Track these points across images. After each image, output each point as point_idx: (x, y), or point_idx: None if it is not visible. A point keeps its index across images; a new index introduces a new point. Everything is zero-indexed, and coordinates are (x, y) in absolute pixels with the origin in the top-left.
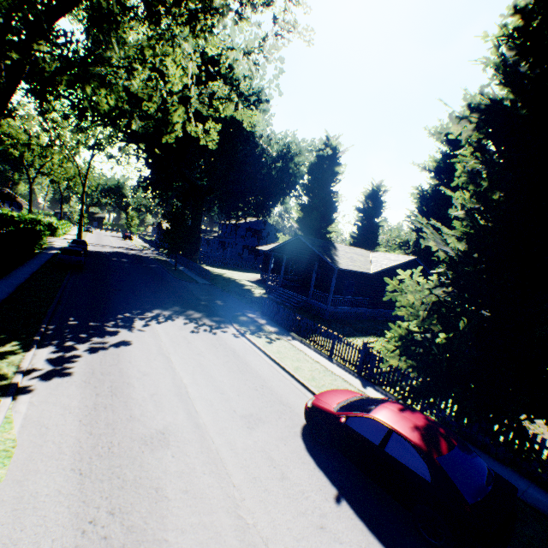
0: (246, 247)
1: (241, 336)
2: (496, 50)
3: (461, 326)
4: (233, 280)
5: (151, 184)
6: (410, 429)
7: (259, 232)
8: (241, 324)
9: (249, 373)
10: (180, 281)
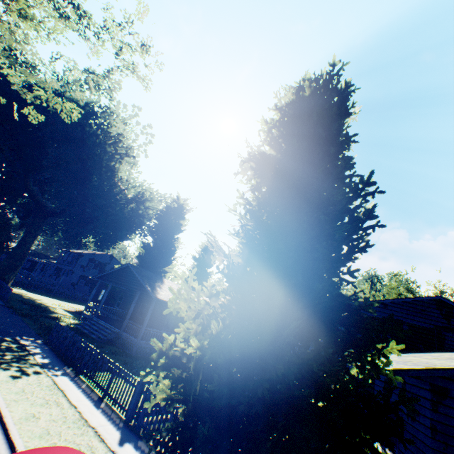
0: (84, 277)
1: None
2: (265, 124)
3: (216, 329)
4: (44, 306)
5: None
6: None
7: (103, 265)
8: None
9: None
10: None
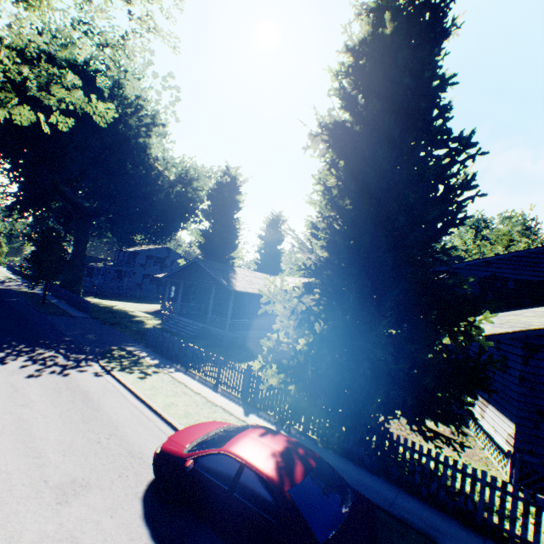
0: (147, 275)
1: (107, 373)
2: (335, 79)
3: (319, 329)
4: (124, 311)
5: (19, 202)
6: (265, 458)
7: (162, 260)
8: (112, 359)
9: (97, 421)
10: (44, 315)
